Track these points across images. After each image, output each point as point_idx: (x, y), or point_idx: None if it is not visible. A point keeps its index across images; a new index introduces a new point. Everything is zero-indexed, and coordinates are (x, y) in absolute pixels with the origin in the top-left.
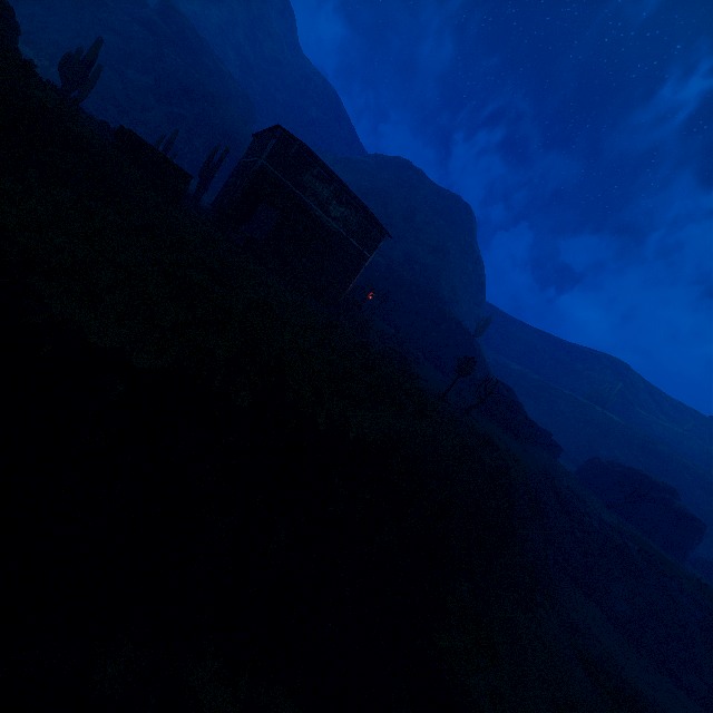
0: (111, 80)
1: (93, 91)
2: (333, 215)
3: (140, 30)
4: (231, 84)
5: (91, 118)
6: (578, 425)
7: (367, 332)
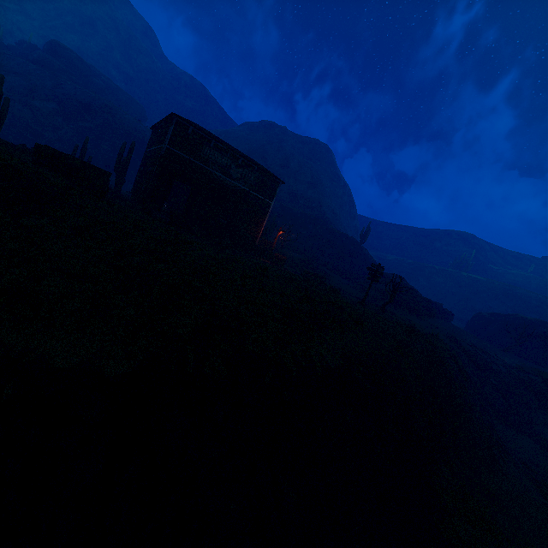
0: (22, 112)
1: (9, 125)
2: (234, 177)
3: (36, 68)
4: (120, 94)
5: (10, 144)
6: (453, 290)
7: (283, 264)
